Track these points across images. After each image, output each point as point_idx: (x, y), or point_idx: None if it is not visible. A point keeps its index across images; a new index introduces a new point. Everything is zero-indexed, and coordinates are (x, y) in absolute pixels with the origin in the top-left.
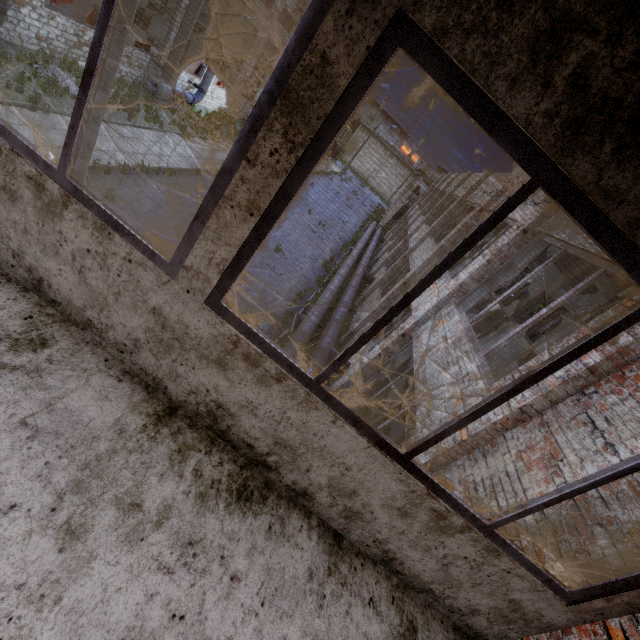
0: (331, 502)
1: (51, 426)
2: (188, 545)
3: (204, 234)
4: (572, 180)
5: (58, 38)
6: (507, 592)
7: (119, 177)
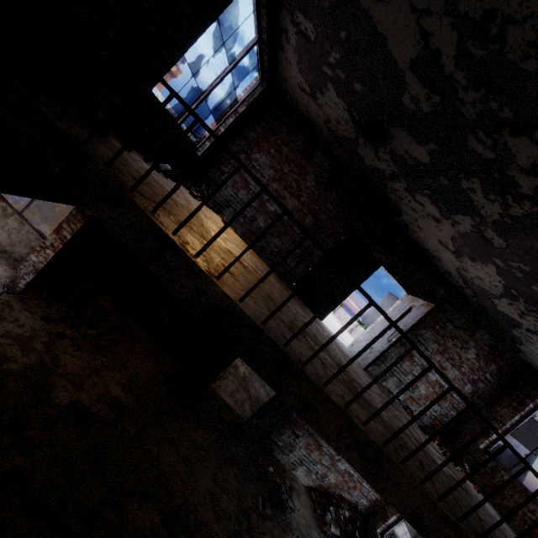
0: None
1: None
2: None
3: None
4: None
5: None
6: (30, 243)
7: None
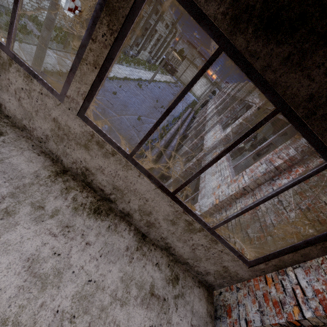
0: (140, 218)
1: (1, 169)
2: (66, 227)
3: (75, 78)
4: (237, 48)
5: (27, 4)
6: (222, 262)
7: (57, 77)
